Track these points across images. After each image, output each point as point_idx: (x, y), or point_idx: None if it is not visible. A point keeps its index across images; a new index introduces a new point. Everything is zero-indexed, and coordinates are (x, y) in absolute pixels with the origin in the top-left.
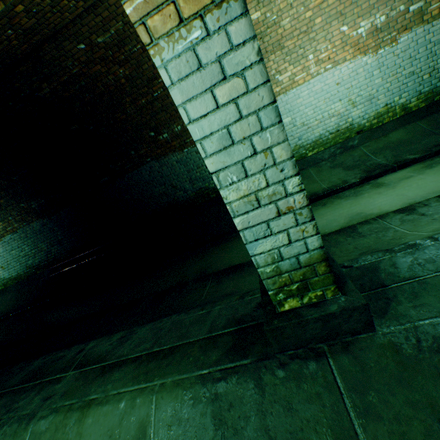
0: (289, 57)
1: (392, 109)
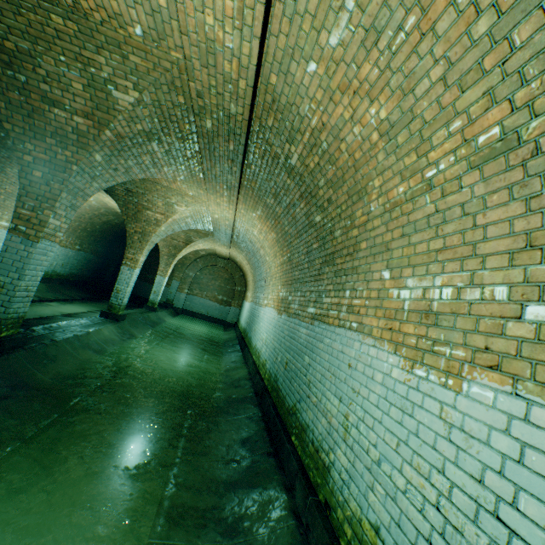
0: None
1: None
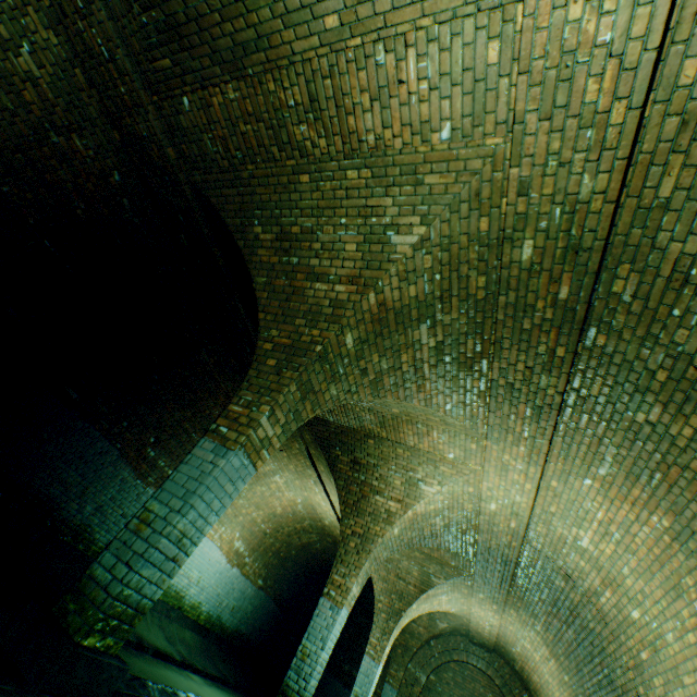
0: (223, 515)
1: (198, 608)
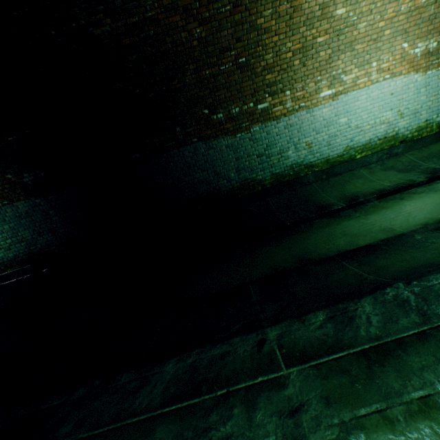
0: (356, 60)
1: (430, 125)
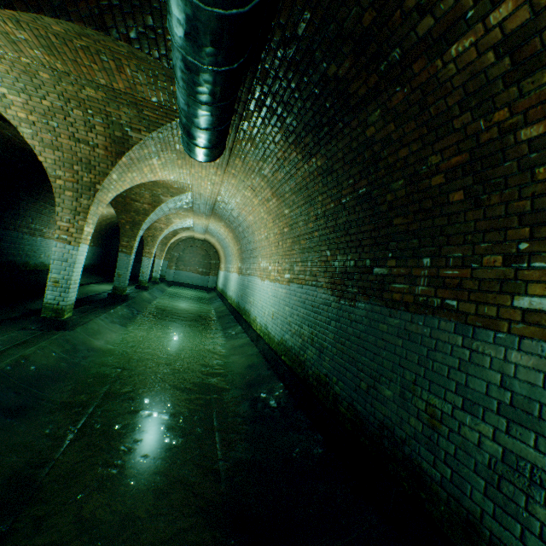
0: None
1: None
